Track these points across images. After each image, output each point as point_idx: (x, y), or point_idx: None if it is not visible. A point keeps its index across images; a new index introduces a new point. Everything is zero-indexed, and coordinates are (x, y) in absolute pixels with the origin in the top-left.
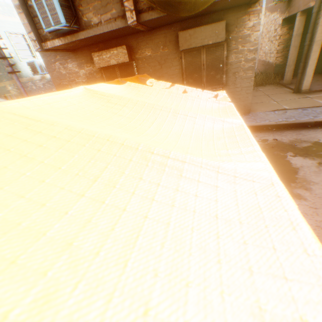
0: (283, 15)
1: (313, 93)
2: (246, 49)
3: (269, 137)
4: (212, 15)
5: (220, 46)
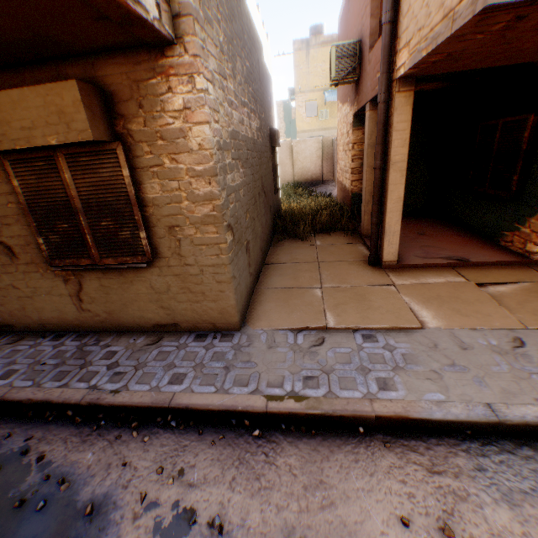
0: (353, 108)
1: (408, 271)
2: (185, 166)
3: (217, 489)
4: (63, 63)
5: (107, 152)
